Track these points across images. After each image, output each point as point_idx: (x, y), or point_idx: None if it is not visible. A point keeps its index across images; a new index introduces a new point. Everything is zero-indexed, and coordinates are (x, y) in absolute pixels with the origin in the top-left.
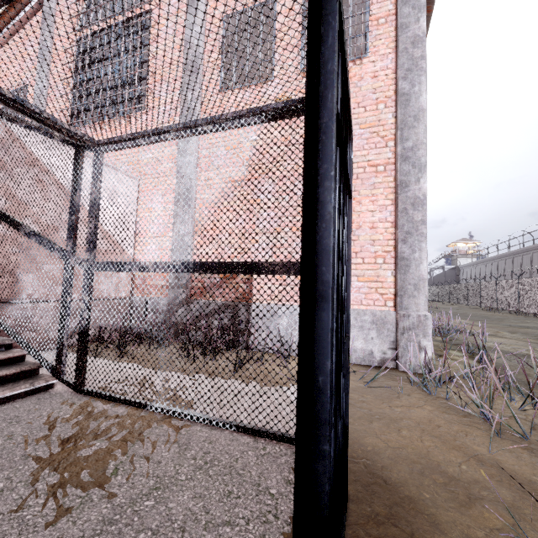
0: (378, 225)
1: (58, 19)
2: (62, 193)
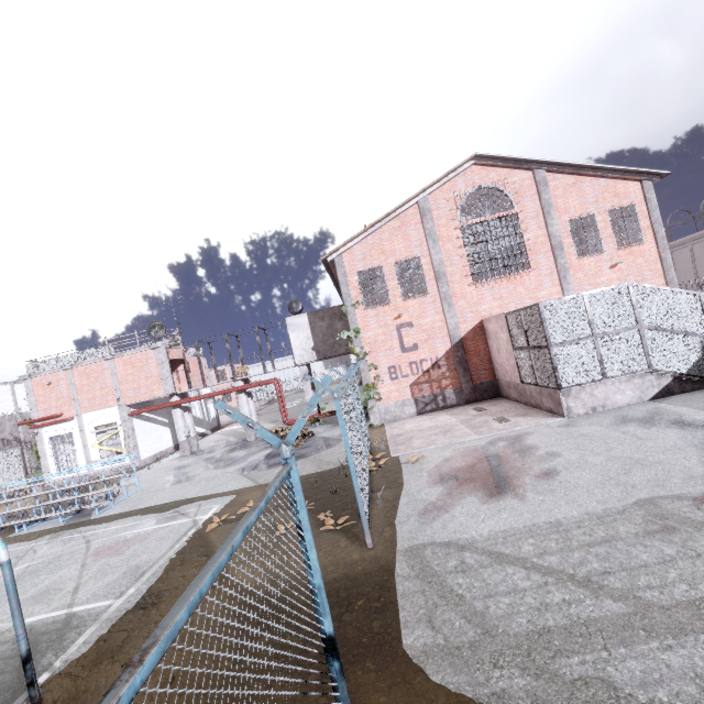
0: None
1: (435, 213)
2: None
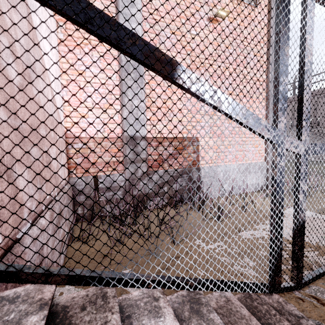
0: (260, 116)
1: None
2: (23, 4)
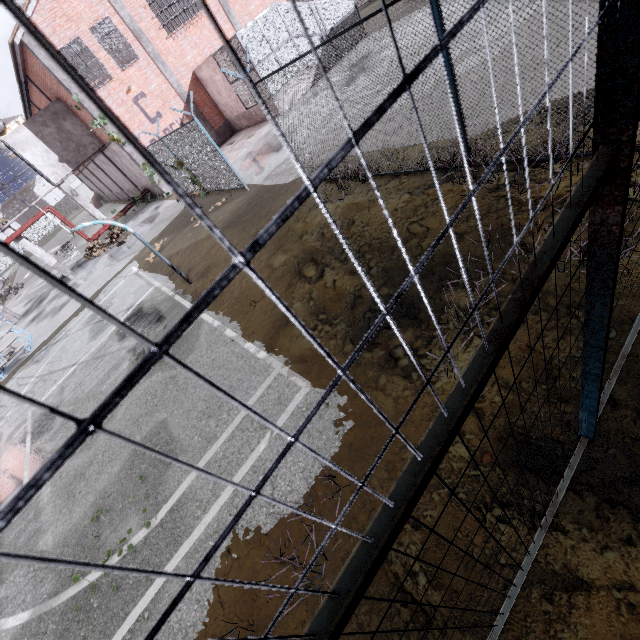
0: None
1: None
2: None
